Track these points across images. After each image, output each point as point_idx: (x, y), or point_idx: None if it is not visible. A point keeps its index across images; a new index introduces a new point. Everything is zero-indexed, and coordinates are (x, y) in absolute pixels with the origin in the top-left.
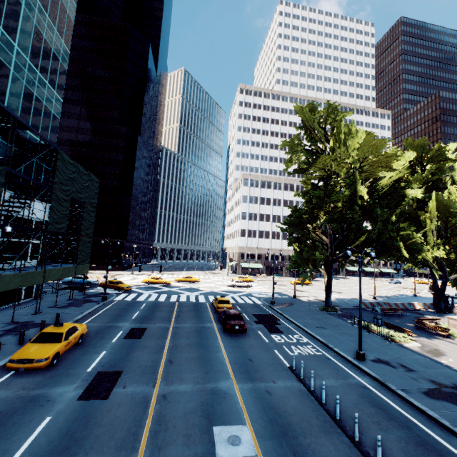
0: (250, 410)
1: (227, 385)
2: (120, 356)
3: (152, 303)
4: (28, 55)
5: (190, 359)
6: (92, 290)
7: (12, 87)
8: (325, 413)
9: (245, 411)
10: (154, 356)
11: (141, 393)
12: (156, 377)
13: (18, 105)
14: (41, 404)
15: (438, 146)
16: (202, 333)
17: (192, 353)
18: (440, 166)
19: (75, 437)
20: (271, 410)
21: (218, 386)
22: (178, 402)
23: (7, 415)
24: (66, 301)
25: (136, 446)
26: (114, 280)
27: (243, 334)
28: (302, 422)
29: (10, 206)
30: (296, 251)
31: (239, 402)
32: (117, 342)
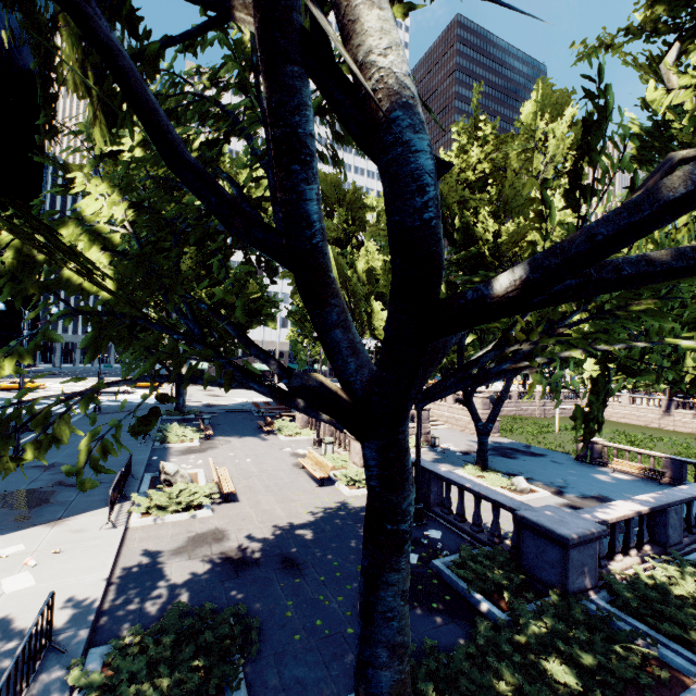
0: None
1: None
2: None
3: None
4: None
5: None
6: None
7: None
8: None
9: None
10: None
11: None
12: None
13: None
14: None
15: (353, 185)
16: None
17: None
18: (361, 213)
19: None
20: None
21: None
22: None
23: None
24: None
25: None
26: None
27: None
28: None
29: None
30: None
31: None
32: None
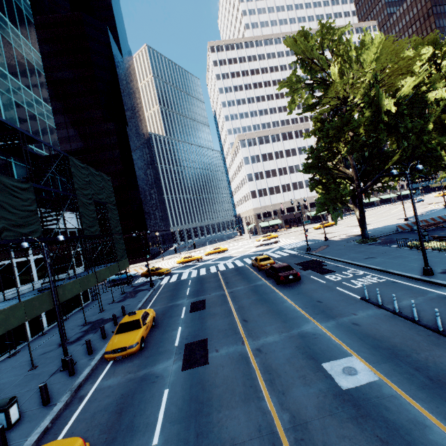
0: (348, 343)
1: (311, 327)
2: (196, 327)
3: (196, 278)
4: (6, 68)
5: (261, 314)
6: (137, 282)
7: (4, 106)
8: (424, 329)
9: (343, 345)
10: (227, 320)
11: (235, 352)
12: (240, 336)
13: (15, 123)
14: (153, 381)
15: None
16: (258, 290)
17: (260, 309)
18: None
19: (200, 400)
20: (368, 338)
21: (303, 330)
22: (275, 351)
23: (129, 397)
24: (120, 296)
25: (260, 396)
26: (153, 268)
27: (298, 282)
28: (406, 341)
29: (46, 220)
30: (321, 193)
31: (332, 338)
32: (186, 317)
